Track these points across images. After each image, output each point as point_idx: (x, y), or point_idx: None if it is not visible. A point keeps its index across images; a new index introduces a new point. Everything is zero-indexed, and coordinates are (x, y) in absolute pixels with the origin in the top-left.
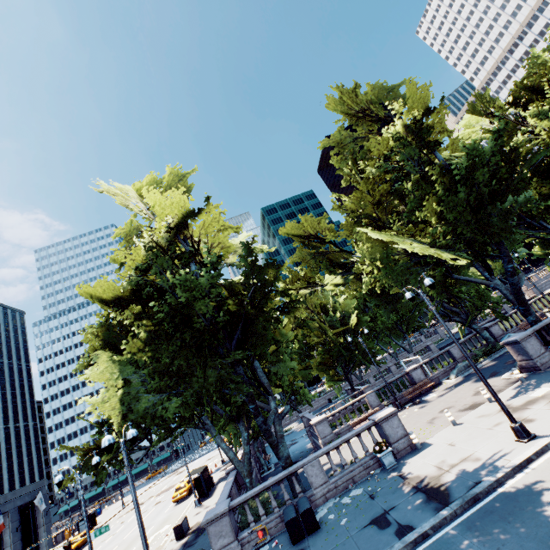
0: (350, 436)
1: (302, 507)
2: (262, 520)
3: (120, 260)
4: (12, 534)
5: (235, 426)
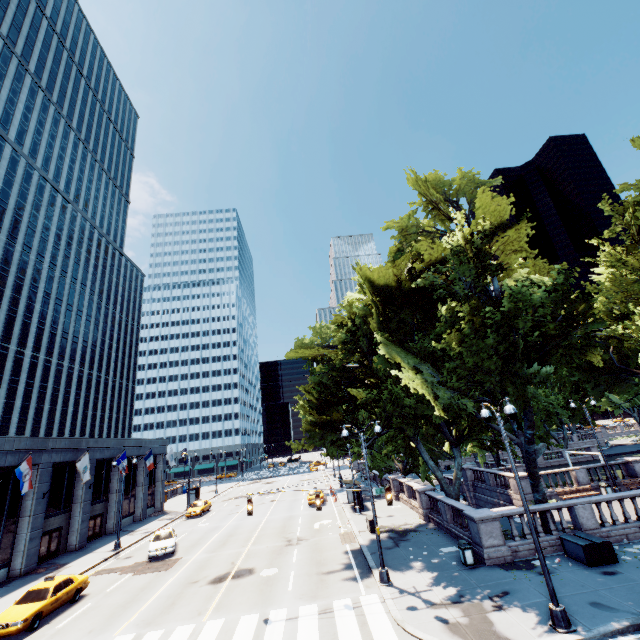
0: (626, 496)
1: (597, 538)
2: (527, 538)
3: (393, 253)
4: (145, 476)
5: (432, 451)
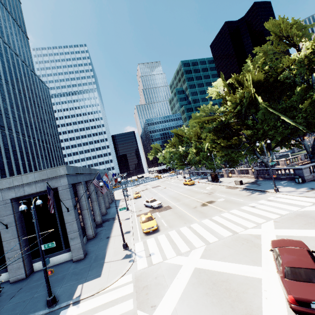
0: None
1: None
2: (314, 172)
3: (261, 64)
4: None
5: (255, 154)
